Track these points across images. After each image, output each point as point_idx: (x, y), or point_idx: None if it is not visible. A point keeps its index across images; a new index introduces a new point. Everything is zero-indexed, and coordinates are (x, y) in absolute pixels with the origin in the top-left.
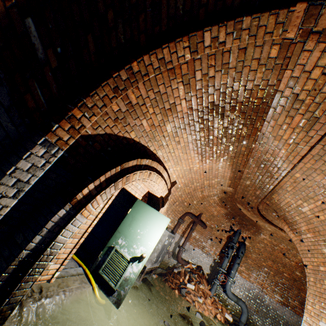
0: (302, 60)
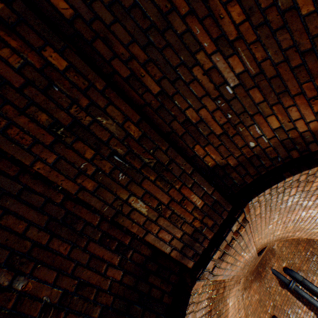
0: (219, 271)
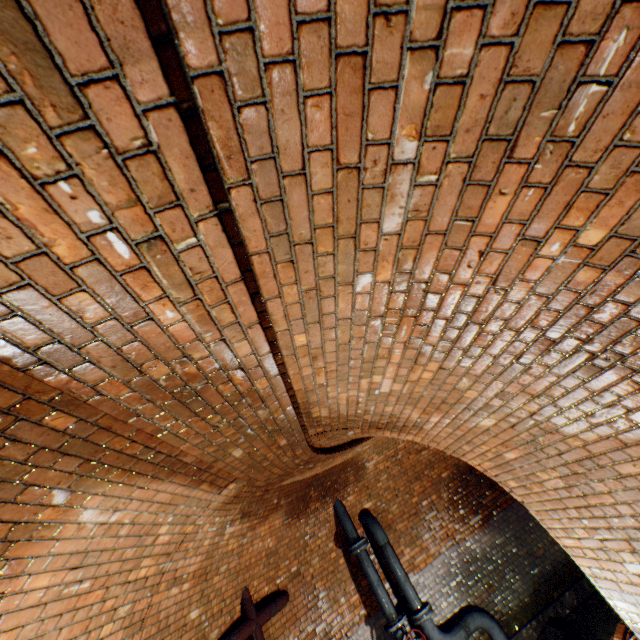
0: None
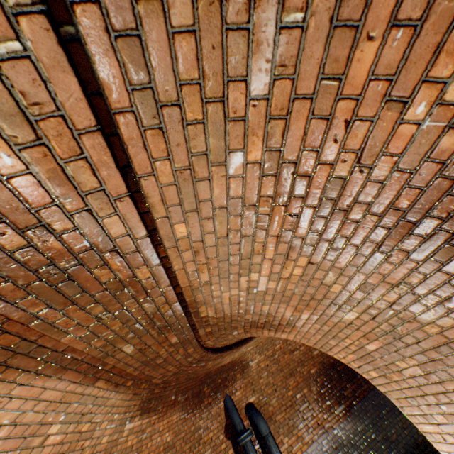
0: None
